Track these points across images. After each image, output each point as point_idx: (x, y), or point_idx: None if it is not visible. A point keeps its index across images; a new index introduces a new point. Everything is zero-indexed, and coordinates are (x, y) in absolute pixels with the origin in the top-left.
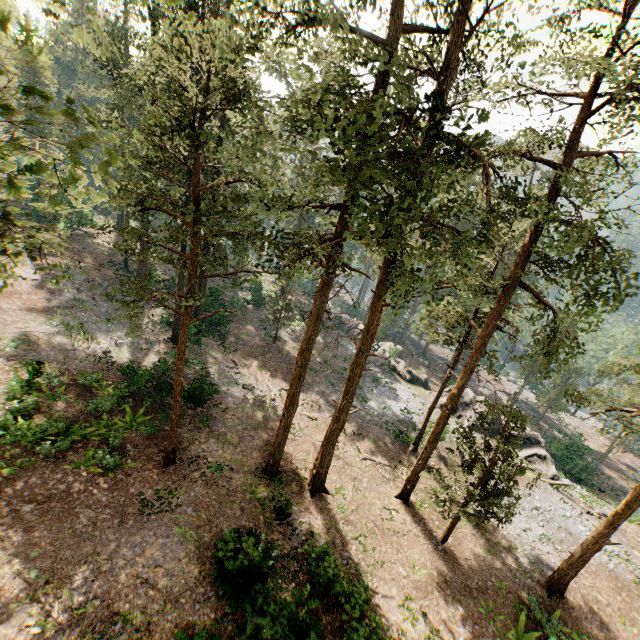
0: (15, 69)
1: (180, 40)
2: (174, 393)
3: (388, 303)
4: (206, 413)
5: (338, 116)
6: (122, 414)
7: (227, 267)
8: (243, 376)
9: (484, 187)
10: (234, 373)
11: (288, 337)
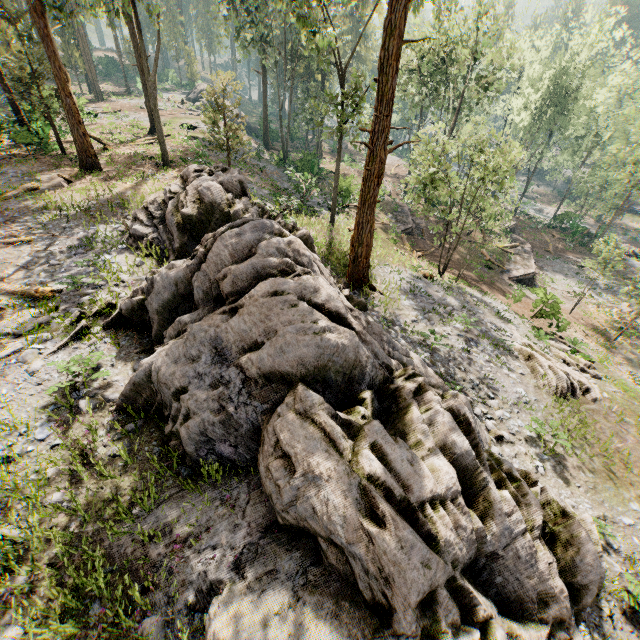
0: None
1: None
2: None
3: None
4: None
5: None
6: None
7: None
8: None
9: None
10: None
11: None
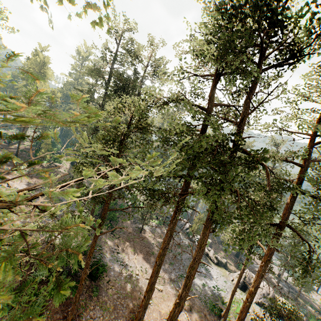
0: (45, 97)
1: (121, 105)
2: (81, 279)
3: (212, 231)
4: (97, 284)
5: (194, 145)
6: (47, 284)
7: (122, 192)
8: (121, 255)
9: (268, 181)
10: (116, 253)
11: (148, 229)
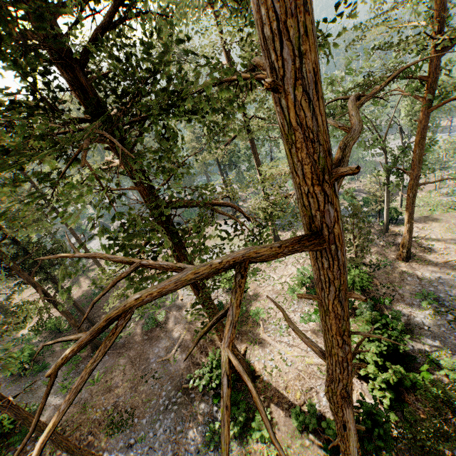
0: None
1: None
2: None
3: None
4: None
5: None
6: None
7: None
8: None
9: None
10: None
11: None
